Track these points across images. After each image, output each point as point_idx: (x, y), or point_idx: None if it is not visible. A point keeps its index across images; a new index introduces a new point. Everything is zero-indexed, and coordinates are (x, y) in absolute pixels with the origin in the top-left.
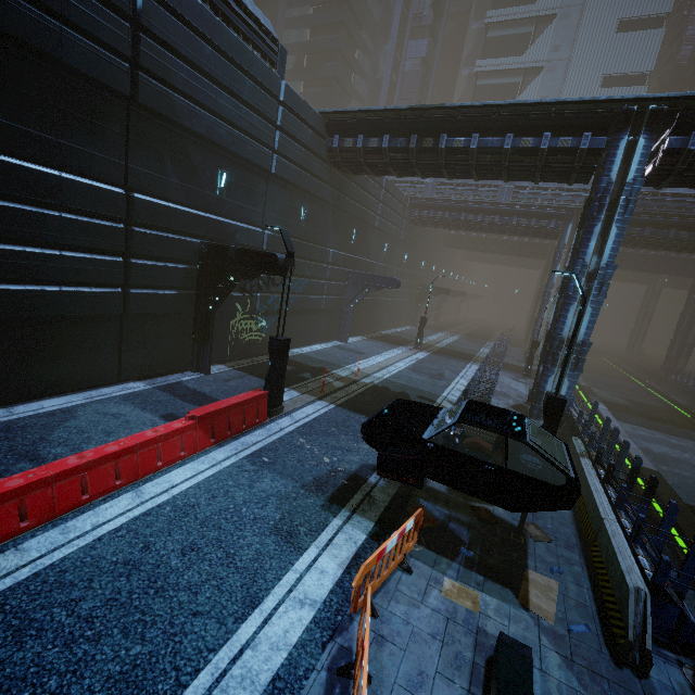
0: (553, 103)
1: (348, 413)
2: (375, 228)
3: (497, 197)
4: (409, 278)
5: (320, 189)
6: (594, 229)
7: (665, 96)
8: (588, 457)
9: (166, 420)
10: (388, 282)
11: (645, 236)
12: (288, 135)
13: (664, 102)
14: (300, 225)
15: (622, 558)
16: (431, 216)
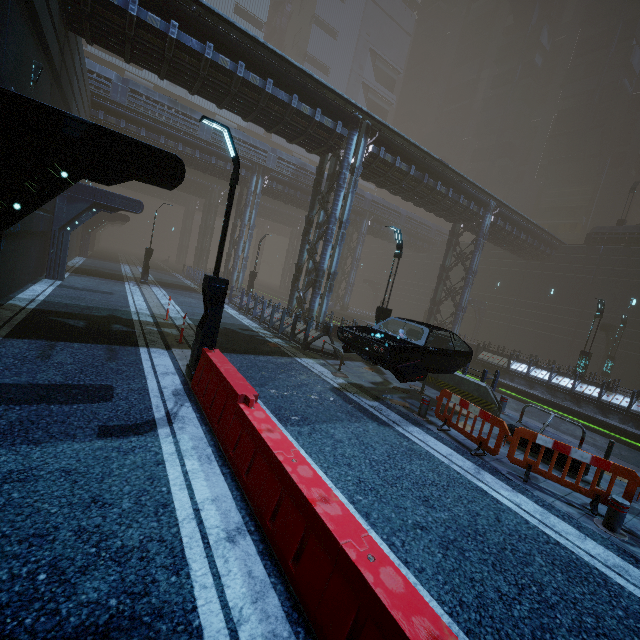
0: (325, 87)
1: (240, 356)
2: None
3: (199, 131)
4: None
5: (52, 40)
6: (341, 194)
7: (378, 118)
8: None
9: (123, 437)
10: (129, 204)
11: (297, 197)
12: None
13: (372, 121)
14: (29, 89)
15: (469, 378)
16: (123, 127)
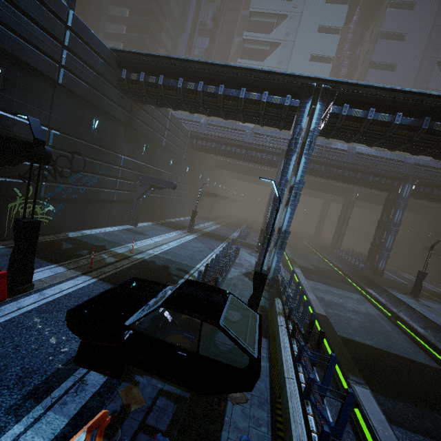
0: (269, 72)
1: (106, 286)
2: (162, 147)
3: (244, 137)
4: (190, 185)
5: (112, 108)
6: (292, 158)
7: (330, 79)
8: (283, 315)
9: None
10: (167, 184)
11: (322, 170)
12: (77, 56)
13: (330, 84)
14: (91, 132)
15: (295, 426)
16: (204, 145)
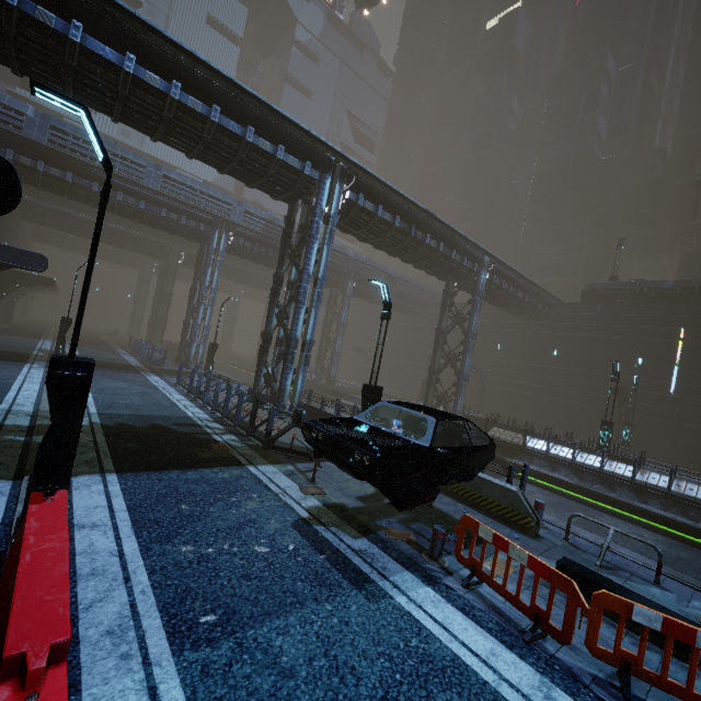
0: (288, 120)
1: (153, 476)
2: None
3: (144, 179)
4: None
5: None
6: (314, 246)
7: (353, 160)
8: None
9: None
10: (25, 259)
11: (270, 255)
12: None
13: (348, 164)
14: None
15: (491, 479)
16: (41, 170)
